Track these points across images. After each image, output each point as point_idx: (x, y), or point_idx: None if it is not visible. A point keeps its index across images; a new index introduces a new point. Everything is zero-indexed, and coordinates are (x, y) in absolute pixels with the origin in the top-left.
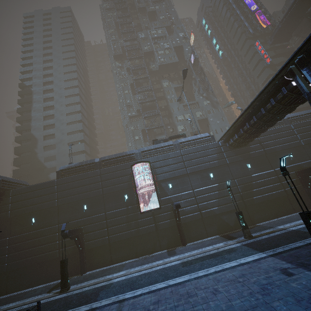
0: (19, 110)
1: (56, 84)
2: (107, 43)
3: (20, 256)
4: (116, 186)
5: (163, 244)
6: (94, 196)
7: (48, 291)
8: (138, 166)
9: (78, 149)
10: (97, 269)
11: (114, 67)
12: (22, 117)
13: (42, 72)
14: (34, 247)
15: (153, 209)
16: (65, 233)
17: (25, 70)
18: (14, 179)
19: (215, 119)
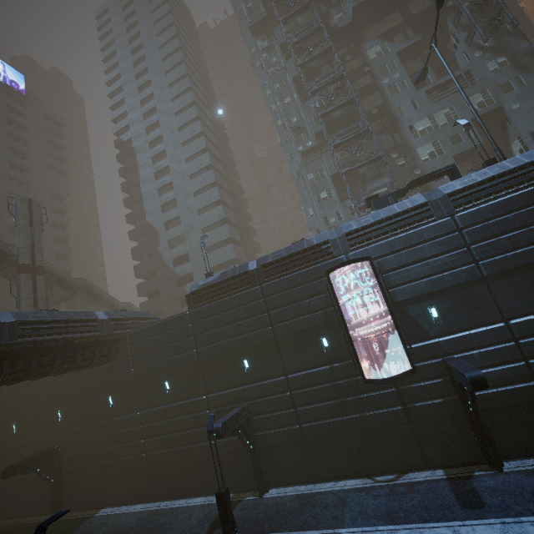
0: (124, 187)
1: (164, 125)
2: (234, 6)
3: (160, 445)
4: (299, 319)
5: (430, 453)
6: (258, 341)
7: (207, 532)
8: (342, 270)
9: (220, 238)
10: (288, 489)
11: (256, 54)
12: (130, 198)
13: (140, 109)
14: (176, 430)
15: (396, 375)
16: (216, 430)
17: (116, 115)
18: (130, 312)
19: (530, 103)
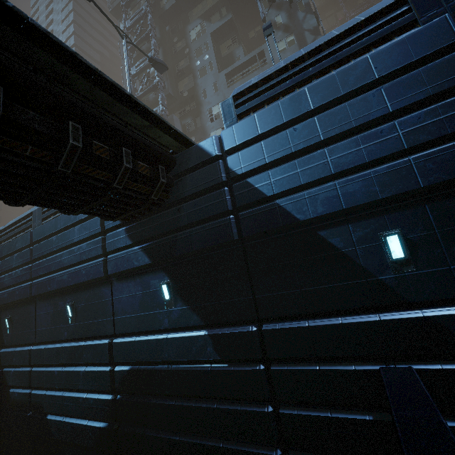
0: None
1: None
2: None
3: None
4: None
5: None
6: None
7: None
8: None
9: None
10: None
11: None
12: None
13: None
14: None
15: None
16: None
17: None
18: None
19: None
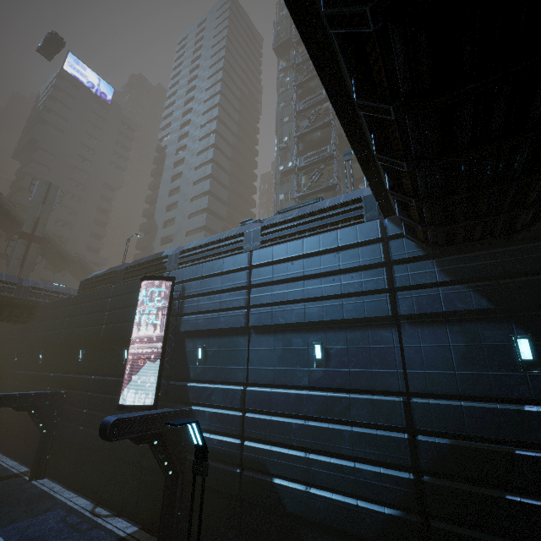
0: (150, 185)
1: (191, 135)
2: None
3: None
4: (120, 325)
5: (141, 506)
6: (93, 336)
7: None
8: (163, 287)
9: None
10: (51, 484)
11: None
12: (150, 196)
13: (180, 120)
14: None
15: (128, 405)
16: None
17: (165, 124)
18: (63, 287)
19: None
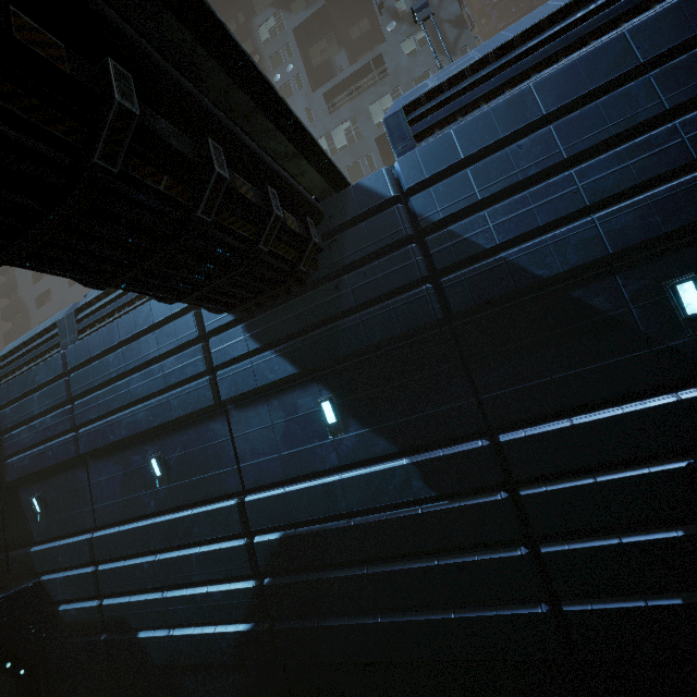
0: None
1: None
2: None
3: None
4: None
5: None
6: None
7: None
8: None
9: None
10: None
11: None
12: None
13: None
14: None
15: None
16: None
17: None
18: None
19: None
